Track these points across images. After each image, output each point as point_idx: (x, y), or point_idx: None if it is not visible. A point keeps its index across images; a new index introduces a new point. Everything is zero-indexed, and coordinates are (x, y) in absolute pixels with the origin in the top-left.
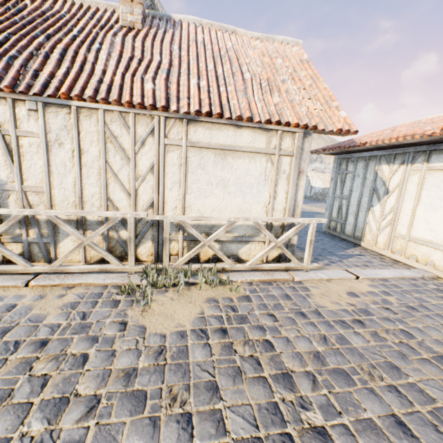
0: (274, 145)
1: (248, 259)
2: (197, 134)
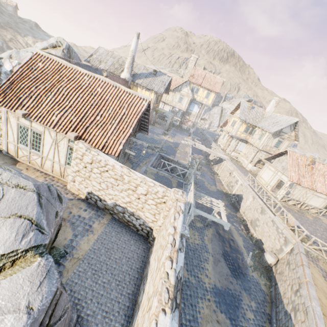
0: (326, 198)
1: (310, 211)
2: (317, 194)
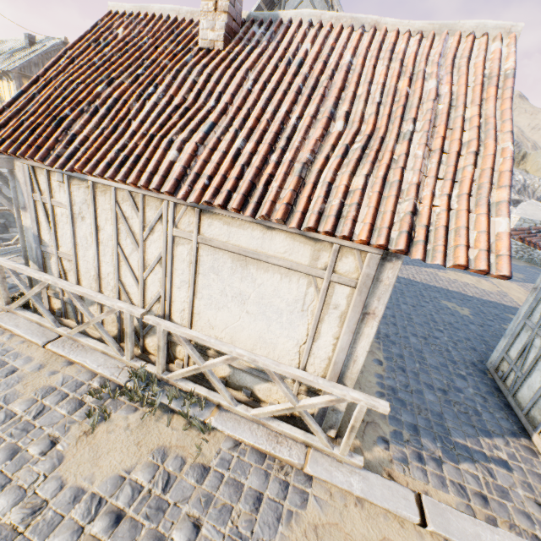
0: (324, 263)
1: (267, 401)
2: (212, 228)
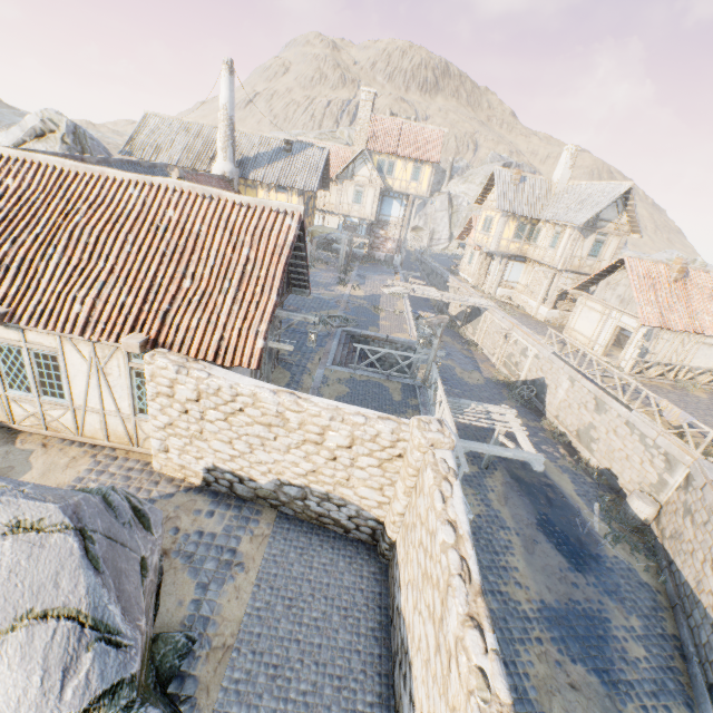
0: None
1: (698, 380)
2: (706, 340)
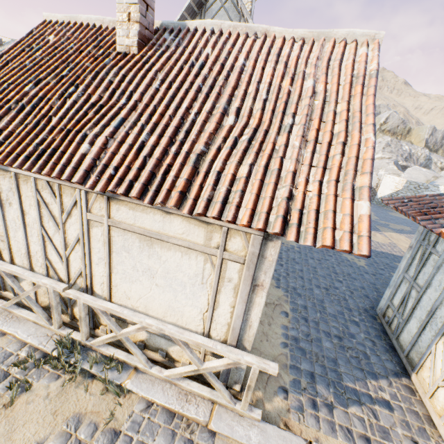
0: (216, 243)
1: (180, 360)
2: (120, 213)
